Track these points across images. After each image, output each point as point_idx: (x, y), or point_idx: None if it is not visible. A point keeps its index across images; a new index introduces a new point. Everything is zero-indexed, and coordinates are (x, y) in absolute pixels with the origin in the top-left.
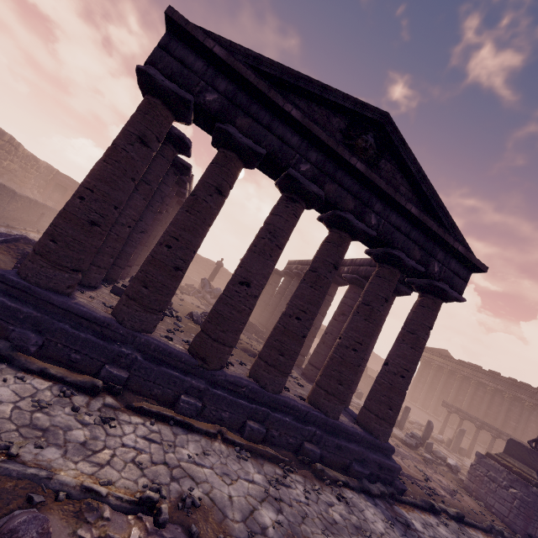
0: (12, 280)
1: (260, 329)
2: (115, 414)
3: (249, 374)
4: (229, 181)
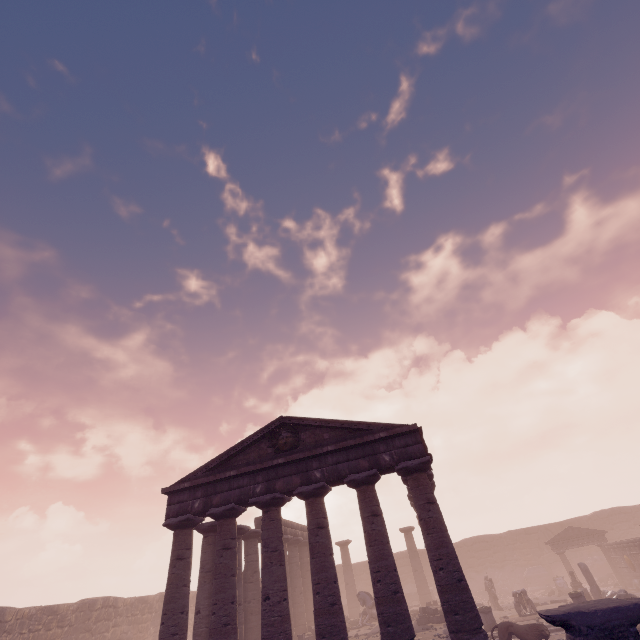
0: None
1: (431, 609)
2: None
3: None
4: (229, 537)
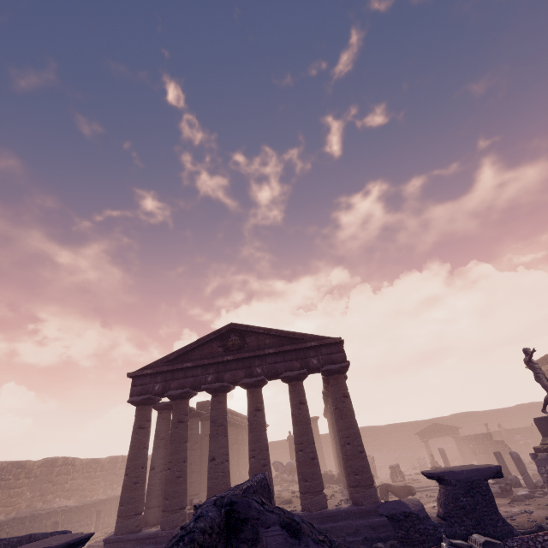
0: (112, 539)
1: (329, 474)
2: None
3: None
4: (183, 413)
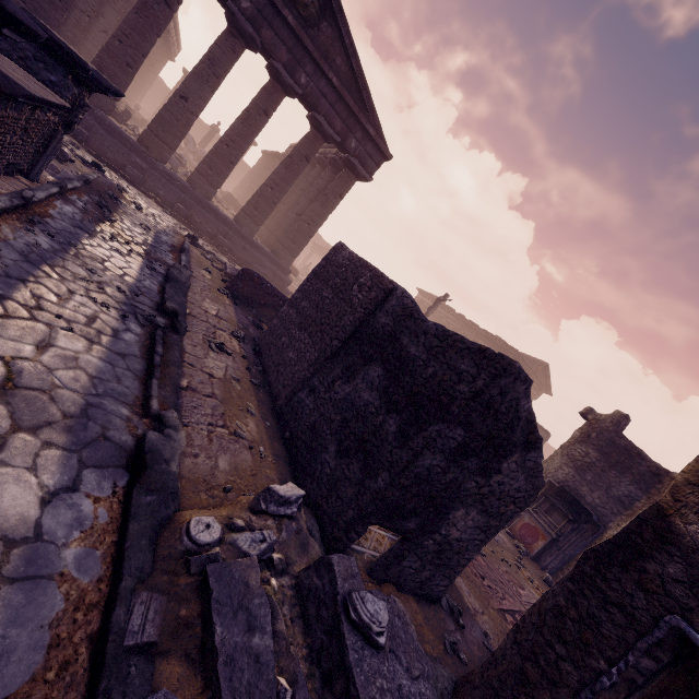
0: None
1: (239, 203)
2: (79, 149)
3: (186, 180)
4: None
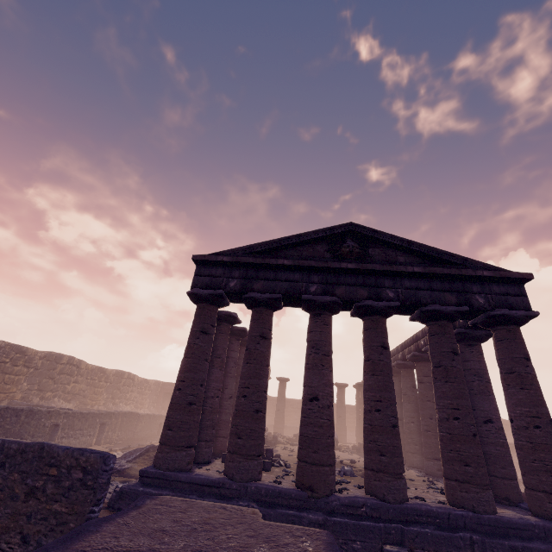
0: (152, 472)
1: None
2: None
3: (365, 492)
4: (267, 327)
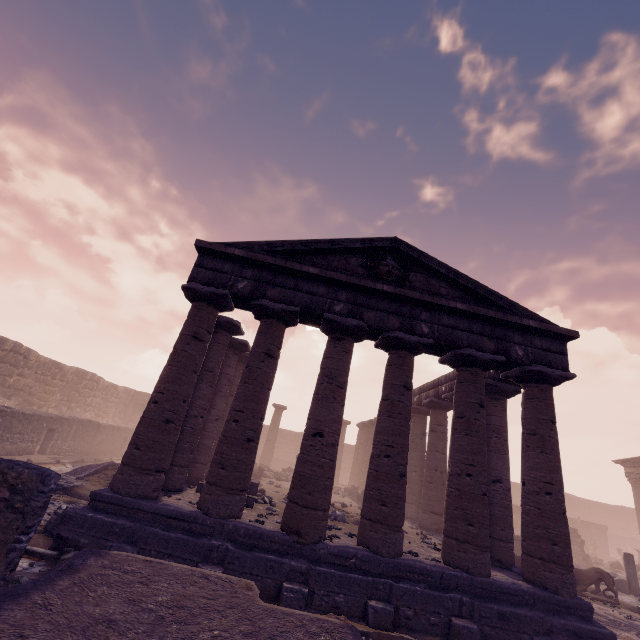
0: (107, 496)
1: None
2: None
3: (357, 542)
4: (276, 344)
